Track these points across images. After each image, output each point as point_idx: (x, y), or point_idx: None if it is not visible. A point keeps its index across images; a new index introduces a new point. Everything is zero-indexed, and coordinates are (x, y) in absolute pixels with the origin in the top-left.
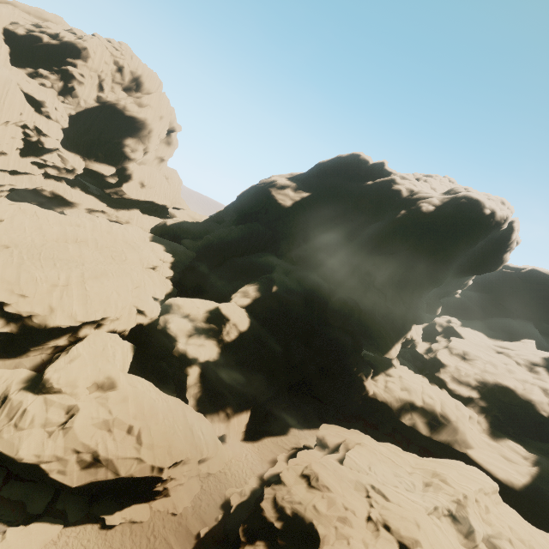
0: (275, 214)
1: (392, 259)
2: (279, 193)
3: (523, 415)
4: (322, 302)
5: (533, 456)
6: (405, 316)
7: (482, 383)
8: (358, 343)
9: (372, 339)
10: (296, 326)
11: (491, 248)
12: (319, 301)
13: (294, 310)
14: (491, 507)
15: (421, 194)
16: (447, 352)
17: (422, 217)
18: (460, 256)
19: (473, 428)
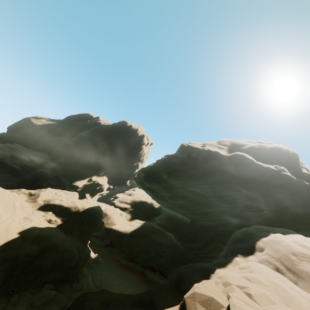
0: (30, 129)
1: (88, 143)
2: (35, 119)
3: (149, 210)
4: (41, 161)
5: (144, 222)
6: (90, 167)
7: (134, 201)
8: (60, 182)
9: (67, 176)
10: (12, 167)
11: (137, 143)
12: (38, 160)
13: (12, 157)
14: (63, 195)
15: (108, 123)
16: (122, 193)
17: (103, 127)
18: (119, 142)
19: (121, 218)
